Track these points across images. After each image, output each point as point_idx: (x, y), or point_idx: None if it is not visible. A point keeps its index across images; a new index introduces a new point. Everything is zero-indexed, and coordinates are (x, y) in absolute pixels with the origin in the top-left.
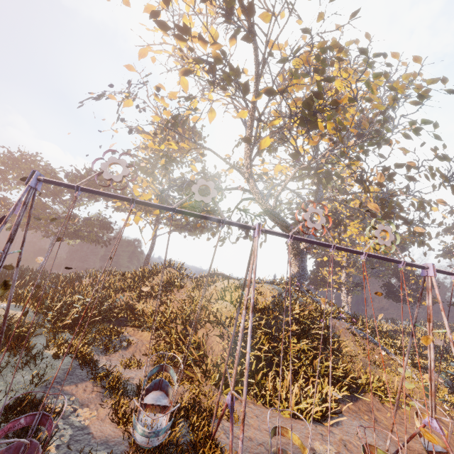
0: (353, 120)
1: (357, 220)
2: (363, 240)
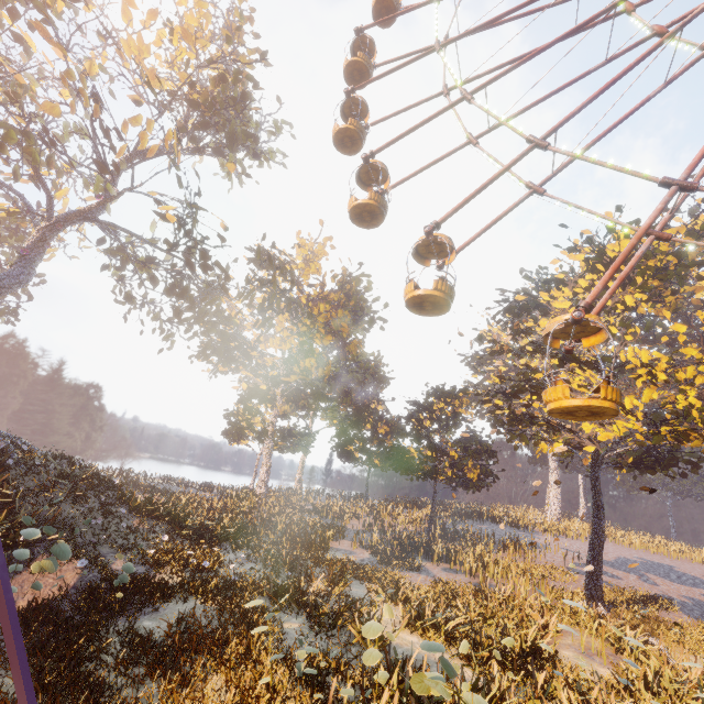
0: (142, 65)
1: (281, 314)
2: (272, 344)
